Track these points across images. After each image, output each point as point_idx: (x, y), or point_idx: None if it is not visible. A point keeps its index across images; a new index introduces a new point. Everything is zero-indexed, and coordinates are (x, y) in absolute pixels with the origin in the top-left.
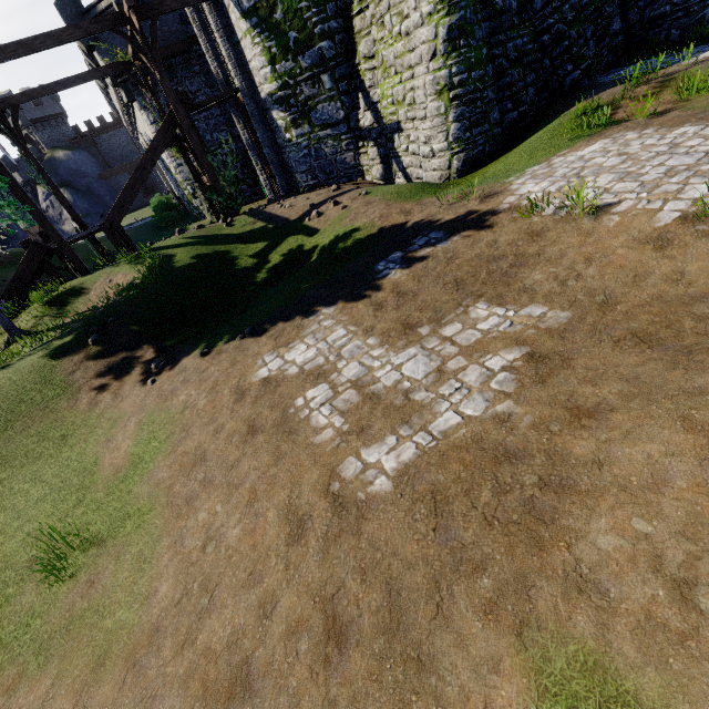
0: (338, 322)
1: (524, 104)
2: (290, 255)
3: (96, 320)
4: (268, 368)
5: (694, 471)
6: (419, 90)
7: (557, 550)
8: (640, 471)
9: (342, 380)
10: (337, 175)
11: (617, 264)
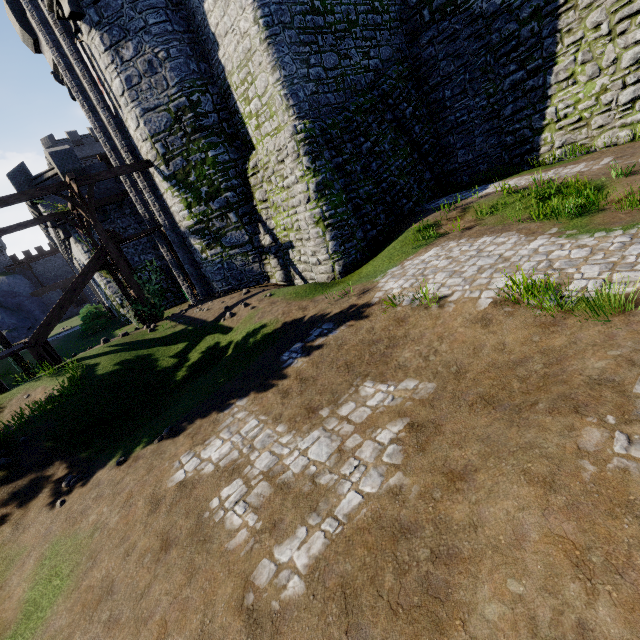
0: (250, 413)
1: (379, 225)
2: (208, 352)
3: (6, 441)
4: (184, 469)
5: (540, 522)
6: (302, 221)
7: (455, 630)
8: (504, 528)
9: (255, 473)
10: (247, 281)
11: (460, 340)
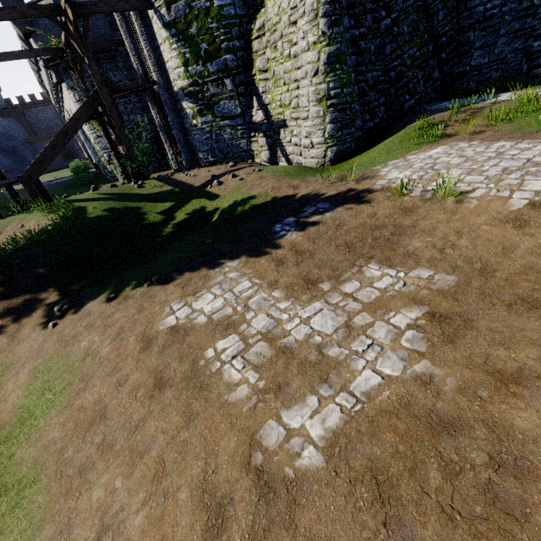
0: (243, 275)
1: (377, 118)
2: (194, 214)
3: (2, 262)
4: (176, 316)
5: None
6: (303, 97)
7: None
8: None
9: (252, 332)
10: (232, 156)
11: (485, 237)
